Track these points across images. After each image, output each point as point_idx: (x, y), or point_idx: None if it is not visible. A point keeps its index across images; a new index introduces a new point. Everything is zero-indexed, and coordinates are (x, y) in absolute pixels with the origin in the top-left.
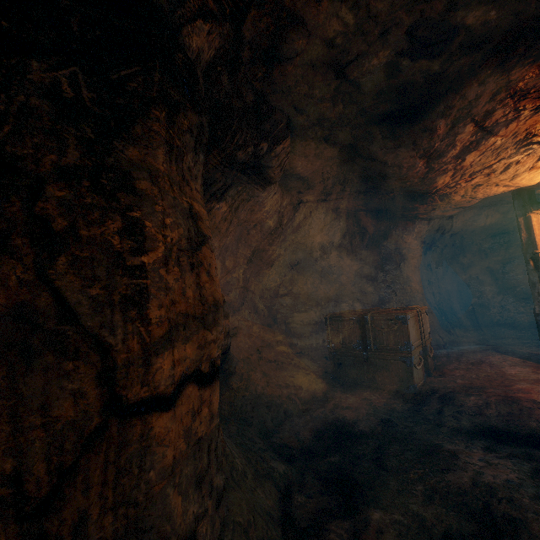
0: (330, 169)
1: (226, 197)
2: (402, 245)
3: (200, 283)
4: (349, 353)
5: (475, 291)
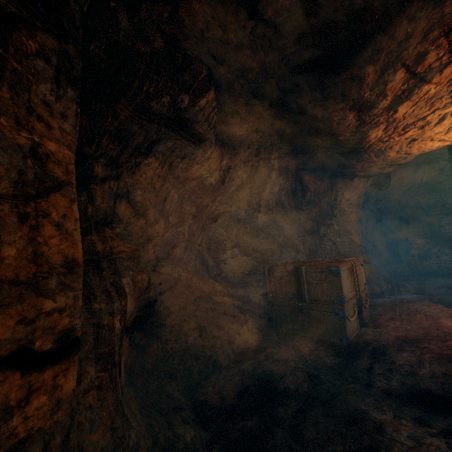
0: (264, 126)
1: (155, 152)
2: (342, 201)
3: (37, 239)
4: (285, 303)
5: (413, 243)
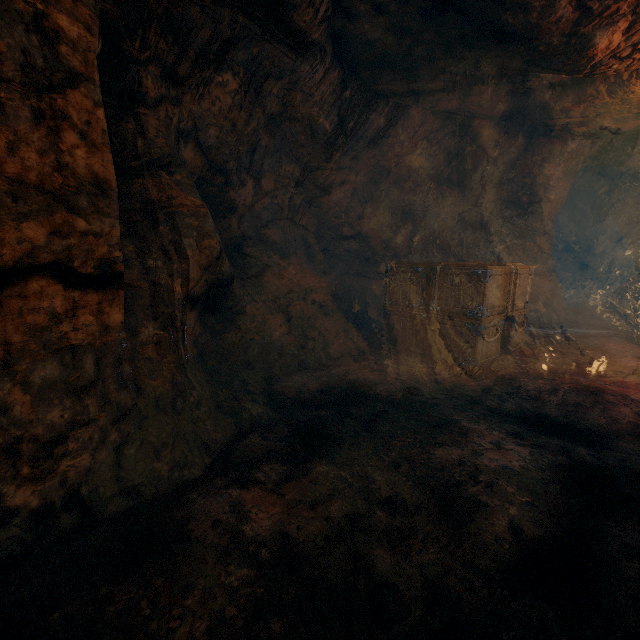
0: (414, 22)
1: (231, 63)
2: (538, 180)
3: (59, 145)
4: (407, 313)
5: None
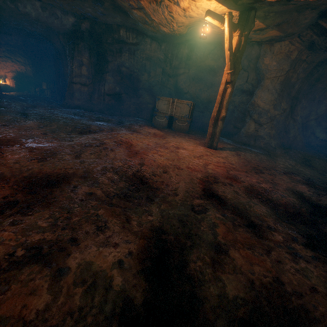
0: None
1: (124, 51)
2: (262, 67)
3: (81, 71)
4: None
5: None
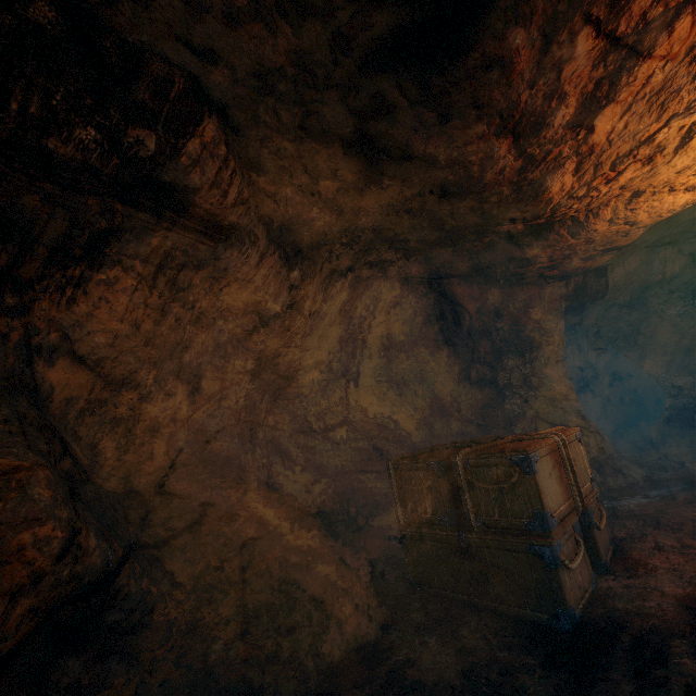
0: (349, 197)
1: (118, 257)
2: (528, 325)
3: None
4: (434, 534)
5: (668, 387)
